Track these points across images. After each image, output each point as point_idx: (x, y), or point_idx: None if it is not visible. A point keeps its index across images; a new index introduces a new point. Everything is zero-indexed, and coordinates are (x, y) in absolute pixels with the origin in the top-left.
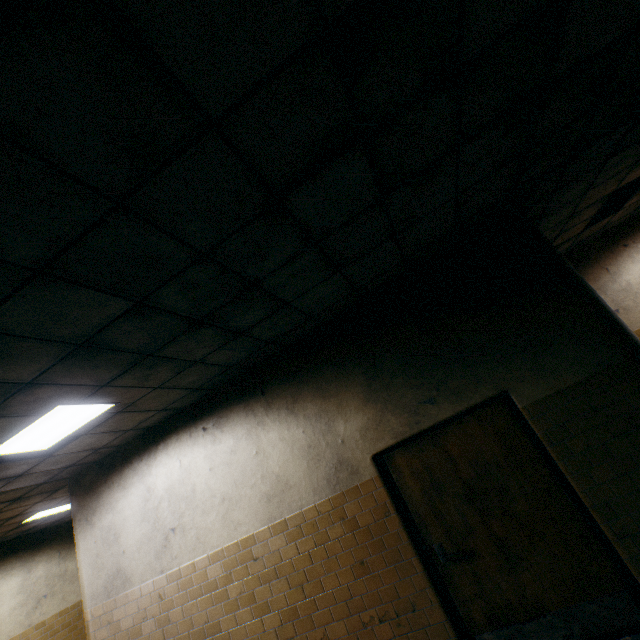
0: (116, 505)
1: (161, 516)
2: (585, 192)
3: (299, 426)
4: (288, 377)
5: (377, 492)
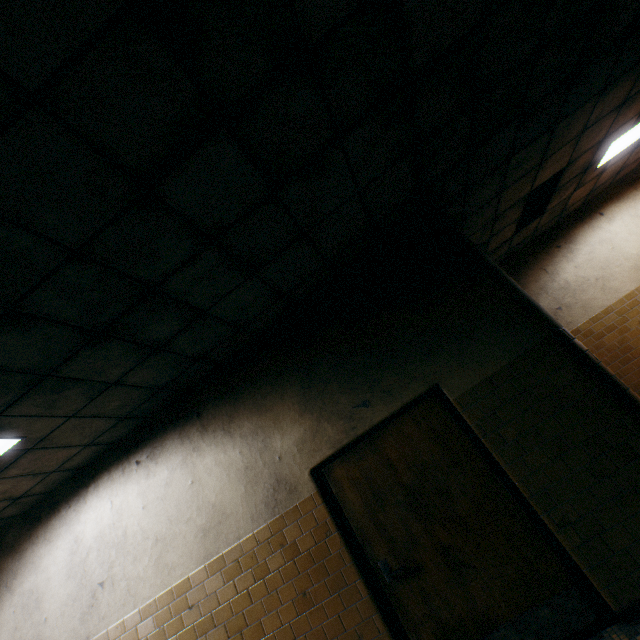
0: (40, 563)
1: (89, 570)
2: (500, 192)
3: (236, 447)
4: (224, 395)
5: (317, 510)
